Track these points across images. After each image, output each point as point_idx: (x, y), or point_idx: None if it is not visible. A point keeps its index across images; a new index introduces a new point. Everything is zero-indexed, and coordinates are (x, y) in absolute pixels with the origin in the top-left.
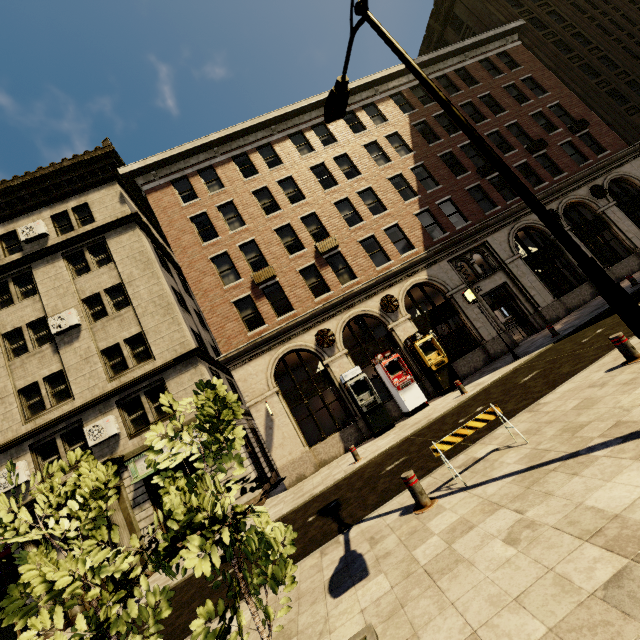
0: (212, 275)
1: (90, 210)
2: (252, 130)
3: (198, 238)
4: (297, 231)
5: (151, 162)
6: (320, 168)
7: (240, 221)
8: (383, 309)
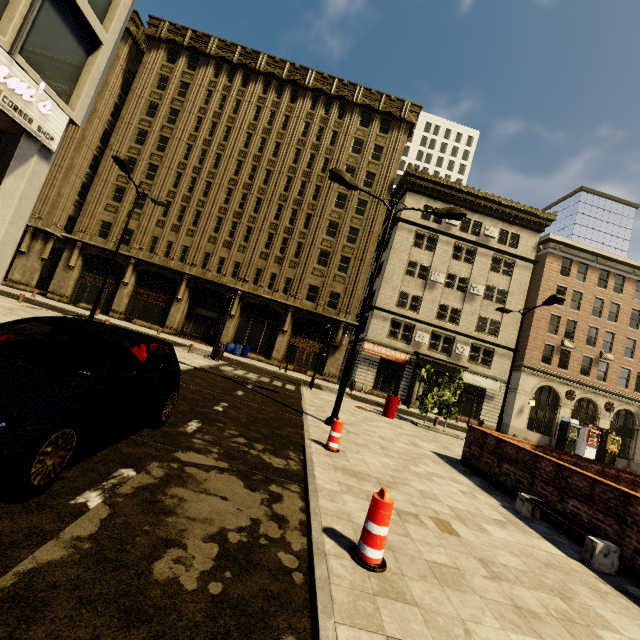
0: (546, 322)
1: (517, 239)
2: (624, 264)
3: None
4: (598, 335)
5: (567, 242)
6: (636, 312)
7: (576, 305)
8: (604, 407)
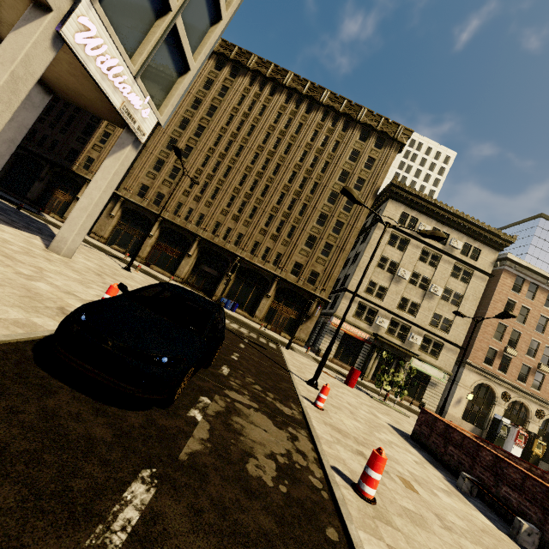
0: (493, 329)
1: (478, 253)
2: None
3: (503, 309)
4: (539, 349)
5: (522, 263)
6: None
7: (522, 319)
8: (535, 413)
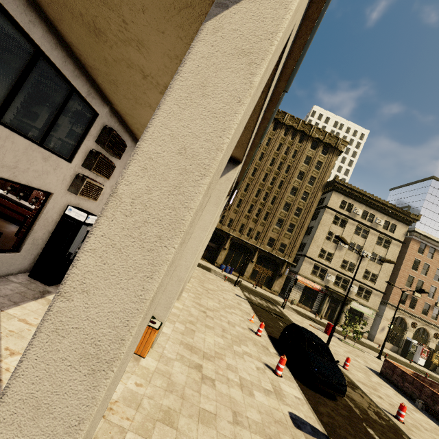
0: (405, 279)
1: (394, 227)
2: None
3: (411, 266)
4: (436, 292)
5: (425, 234)
6: None
7: (425, 272)
8: (434, 335)
